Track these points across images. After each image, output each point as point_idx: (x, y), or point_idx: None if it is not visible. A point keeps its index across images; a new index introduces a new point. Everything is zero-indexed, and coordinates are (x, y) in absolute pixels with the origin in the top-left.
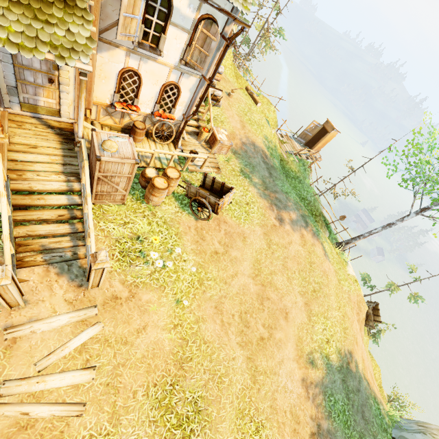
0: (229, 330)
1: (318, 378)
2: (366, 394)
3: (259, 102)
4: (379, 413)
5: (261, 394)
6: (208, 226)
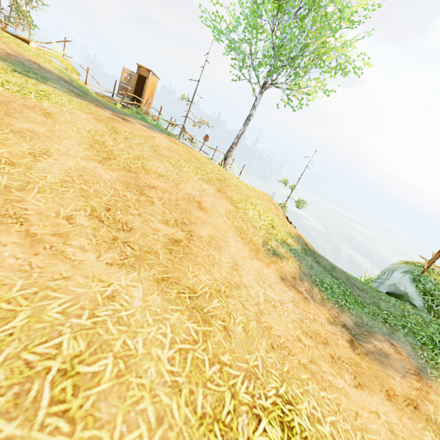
0: (67, 248)
1: (296, 270)
2: (340, 269)
3: (31, 40)
4: (360, 281)
5: (237, 335)
6: None
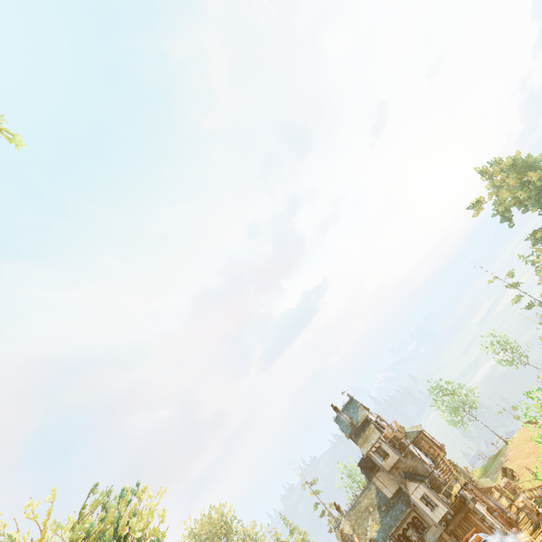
0: None
1: None
2: None
3: None
4: None
5: None
6: (520, 474)
